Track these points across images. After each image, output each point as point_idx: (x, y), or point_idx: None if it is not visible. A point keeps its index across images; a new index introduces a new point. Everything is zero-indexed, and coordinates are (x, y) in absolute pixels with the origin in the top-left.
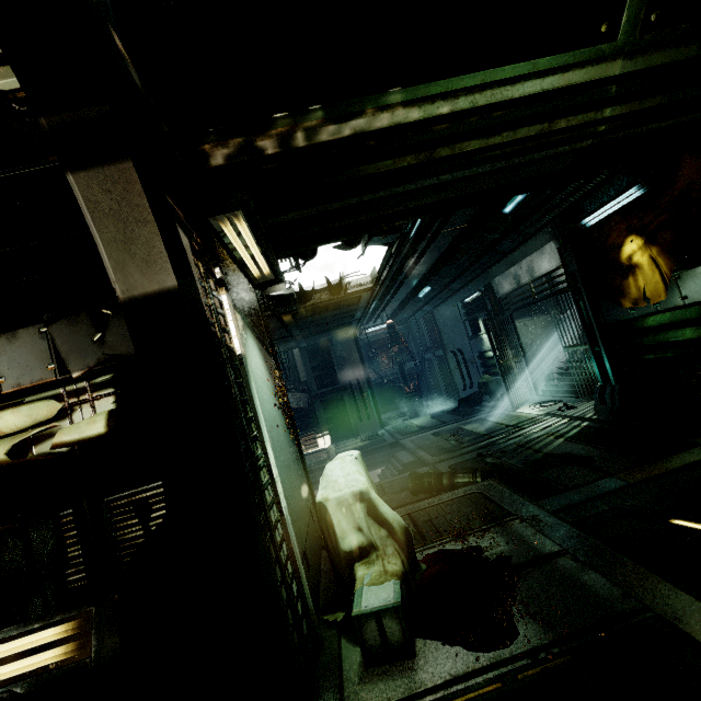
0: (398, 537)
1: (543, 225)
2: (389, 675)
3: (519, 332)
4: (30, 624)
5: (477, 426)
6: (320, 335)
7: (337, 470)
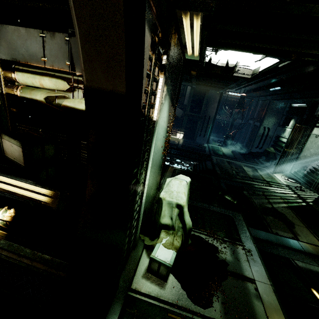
0: (185, 230)
1: None
2: (153, 282)
3: (309, 139)
4: (37, 184)
5: (249, 170)
6: (204, 86)
7: (176, 186)
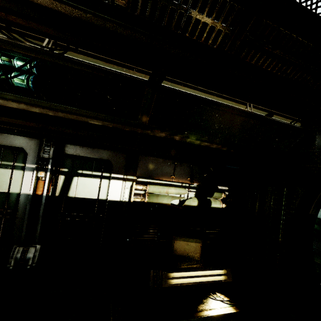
0: None
1: None
2: None
3: None
4: (216, 268)
5: None
6: None
7: None
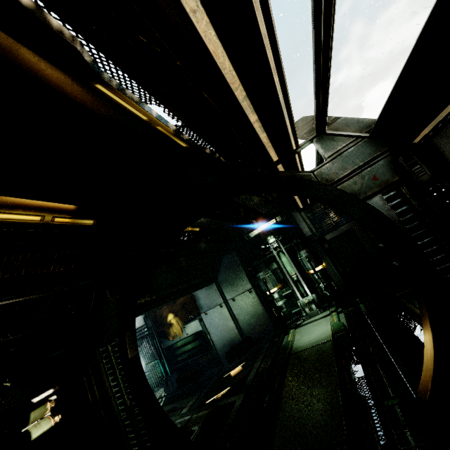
0: None
1: None
2: None
3: None
4: None
5: None
6: None
7: None
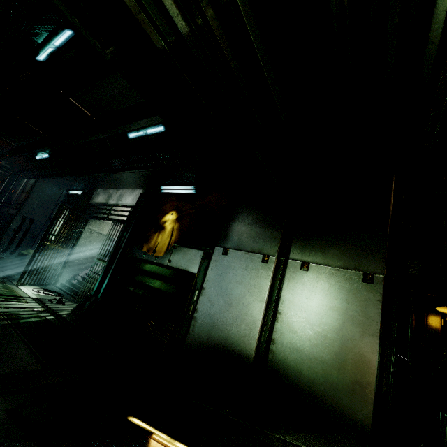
0: None
1: (143, 167)
2: None
3: (83, 234)
4: None
5: None
6: None
7: None
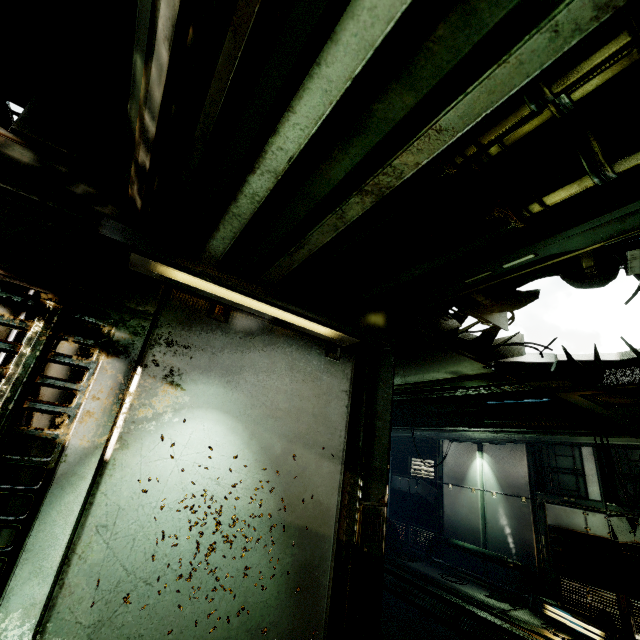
0: None
1: None
2: None
3: None
4: None
5: None
6: None
7: None
